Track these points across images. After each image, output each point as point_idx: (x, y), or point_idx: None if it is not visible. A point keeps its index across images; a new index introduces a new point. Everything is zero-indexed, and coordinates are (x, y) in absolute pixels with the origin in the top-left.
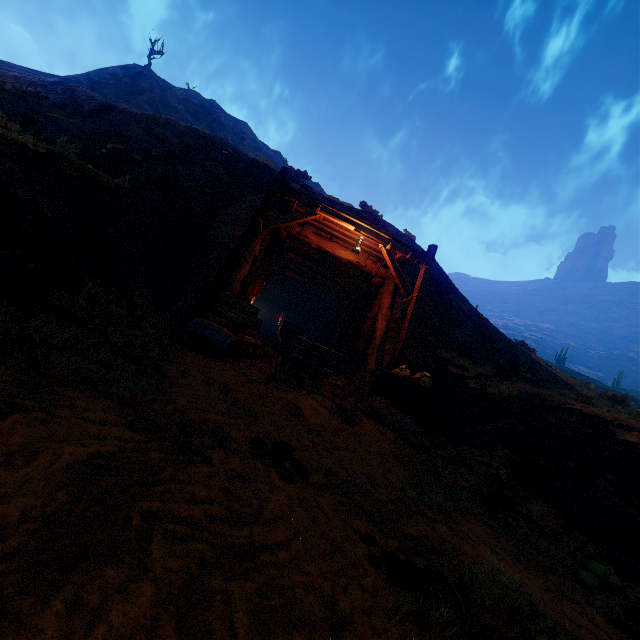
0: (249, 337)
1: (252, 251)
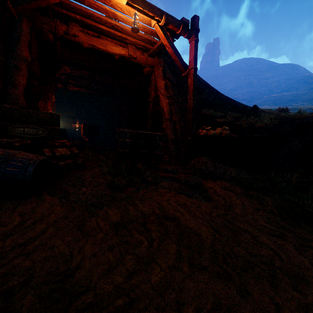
0: (61, 149)
1: (20, 56)
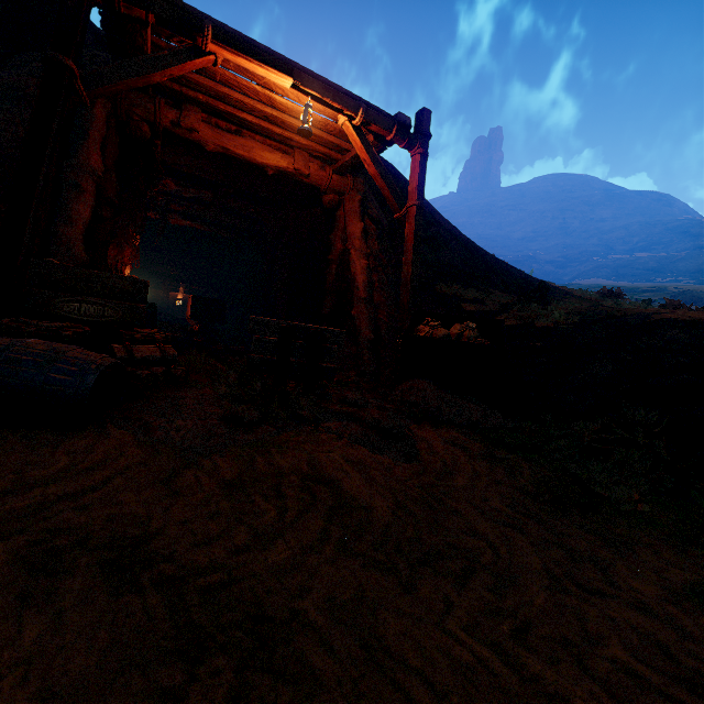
0: (144, 346)
1: (85, 166)
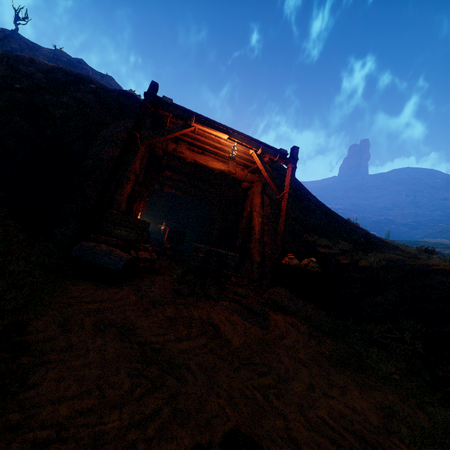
0: (143, 252)
1: (133, 169)
